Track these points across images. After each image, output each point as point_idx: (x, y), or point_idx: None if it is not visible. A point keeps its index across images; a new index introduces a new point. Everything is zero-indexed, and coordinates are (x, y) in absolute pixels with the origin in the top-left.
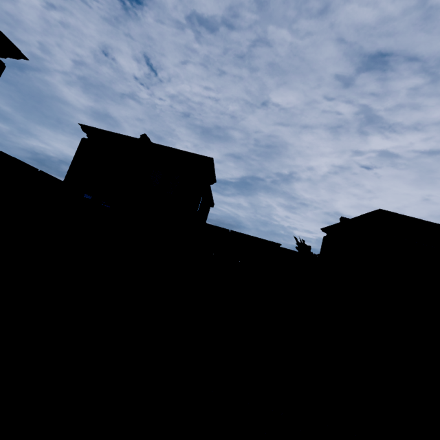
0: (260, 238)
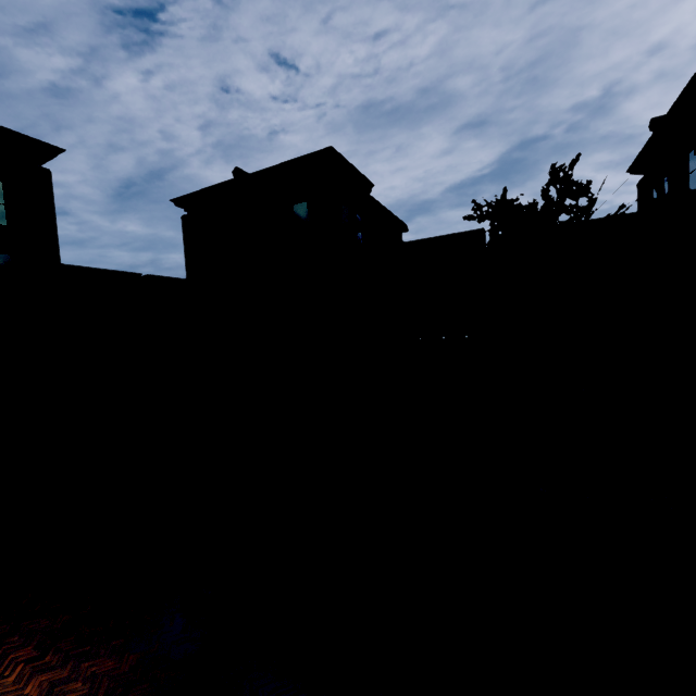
0: (443, 236)
